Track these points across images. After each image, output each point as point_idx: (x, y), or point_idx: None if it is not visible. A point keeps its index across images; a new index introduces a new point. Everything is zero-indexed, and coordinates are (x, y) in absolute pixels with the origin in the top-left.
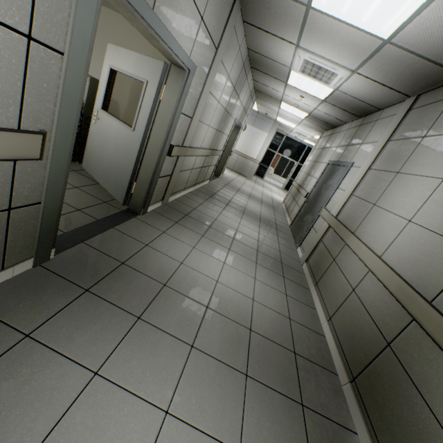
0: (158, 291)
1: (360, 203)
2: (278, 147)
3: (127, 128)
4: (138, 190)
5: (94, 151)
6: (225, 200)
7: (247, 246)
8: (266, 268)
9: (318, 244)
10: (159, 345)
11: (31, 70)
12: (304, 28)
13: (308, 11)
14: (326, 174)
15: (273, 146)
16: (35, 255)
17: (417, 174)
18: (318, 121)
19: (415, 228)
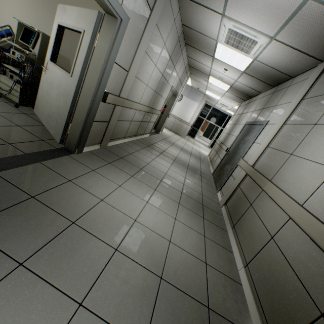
0: (63, 229)
1: (277, 153)
2: (206, 115)
3: (66, 75)
4: (73, 130)
5: (42, 97)
6: (160, 150)
7: (172, 188)
8: (187, 209)
9: (236, 190)
10: (32, 305)
11: None
12: None
13: None
14: (243, 132)
15: (202, 114)
16: None
17: None
18: (237, 92)
19: None
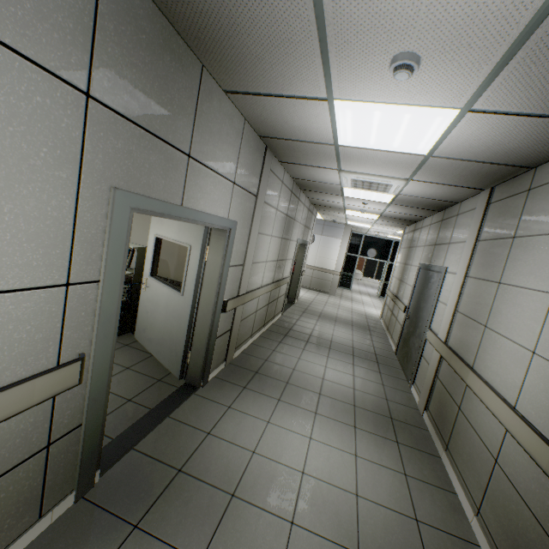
0: (225, 507)
1: (469, 323)
2: (359, 249)
3: (176, 293)
4: (194, 358)
5: (146, 319)
6: (305, 335)
7: (339, 402)
8: (369, 432)
9: (435, 382)
10: None
11: (70, 308)
12: (340, 158)
13: (337, 147)
14: (420, 282)
15: (352, 249)
16: (77, 487)
17: (521, 286)
18: (393, 219)
19: (543, 363)
